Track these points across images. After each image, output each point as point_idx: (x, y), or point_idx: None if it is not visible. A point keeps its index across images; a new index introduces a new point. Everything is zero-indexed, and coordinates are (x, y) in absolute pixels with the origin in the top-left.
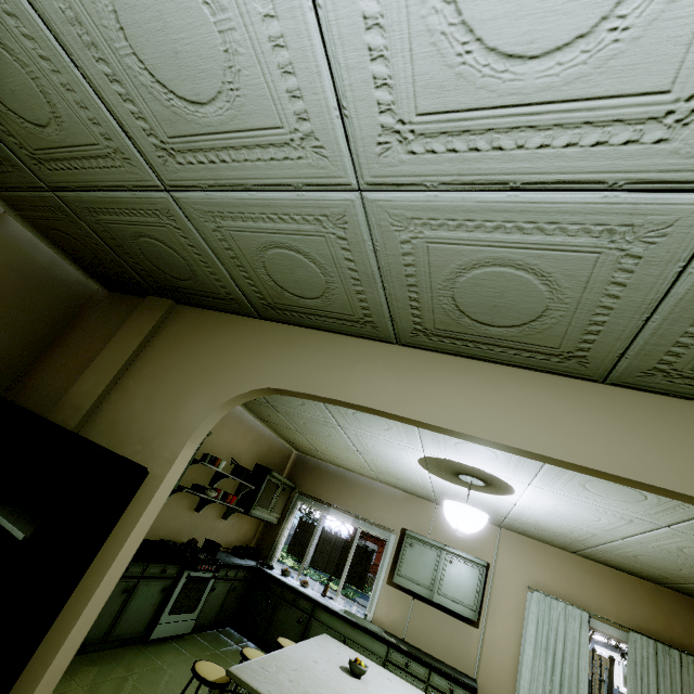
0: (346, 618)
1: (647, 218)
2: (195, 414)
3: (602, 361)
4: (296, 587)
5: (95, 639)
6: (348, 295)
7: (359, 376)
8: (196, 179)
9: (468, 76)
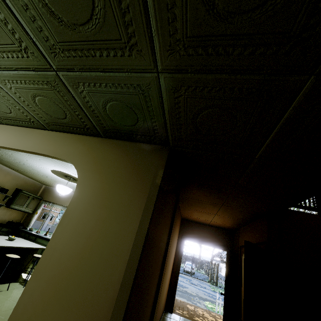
0: (46, 239)
1: None
2: None
3: None
4: (31, 232)
5: None
6: None
7: None
8: None
9: None
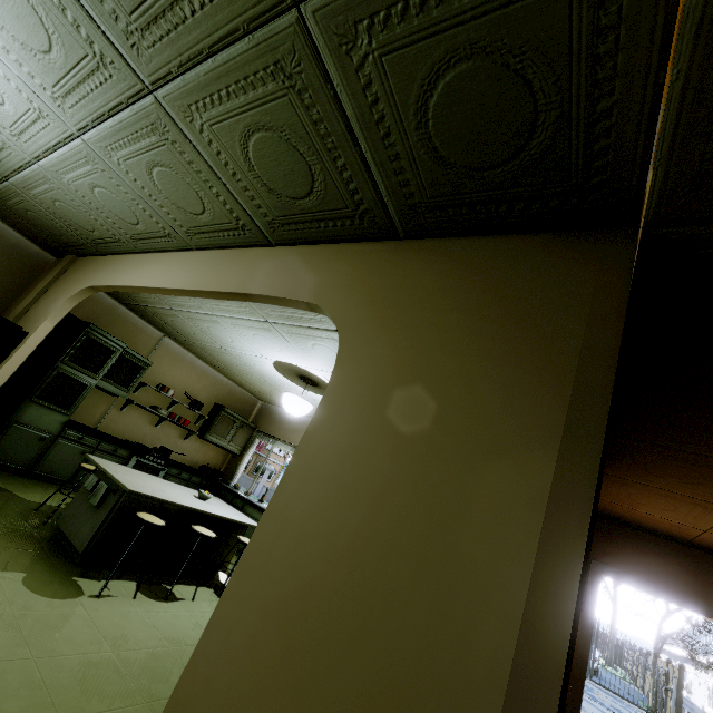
0: (262, 509)
1: (84, 153)
2: (57, 306)
3: (175, 234)
4: (236, 491)
5: (64, 478)
6: (96, 223)
7: (121, 272)
8: (6, 171)
9: (3, 113)
